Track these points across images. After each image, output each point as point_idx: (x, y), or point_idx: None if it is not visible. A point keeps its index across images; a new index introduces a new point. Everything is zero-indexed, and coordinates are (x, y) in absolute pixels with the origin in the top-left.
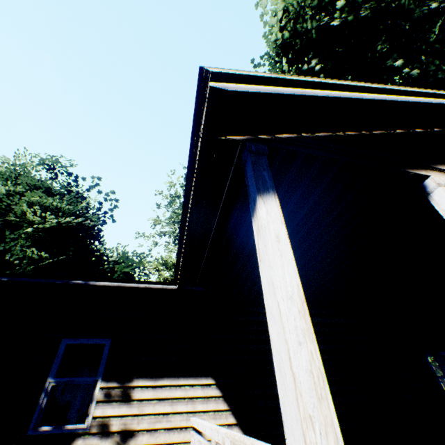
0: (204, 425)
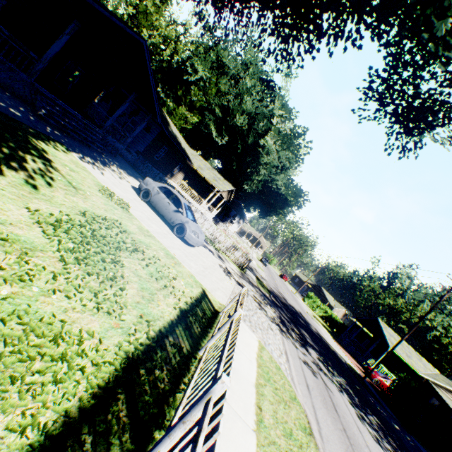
0: (190, 187)
